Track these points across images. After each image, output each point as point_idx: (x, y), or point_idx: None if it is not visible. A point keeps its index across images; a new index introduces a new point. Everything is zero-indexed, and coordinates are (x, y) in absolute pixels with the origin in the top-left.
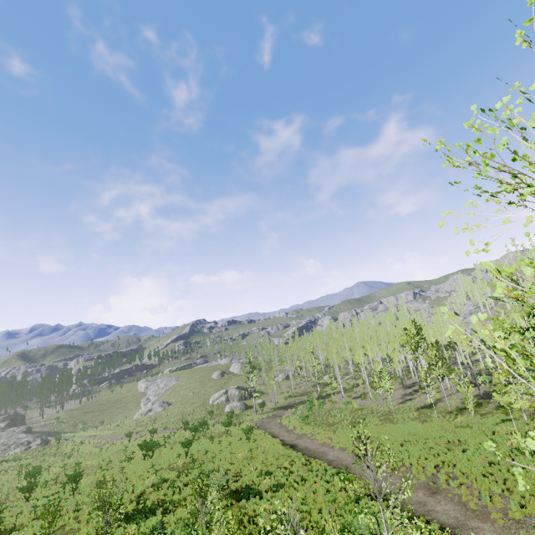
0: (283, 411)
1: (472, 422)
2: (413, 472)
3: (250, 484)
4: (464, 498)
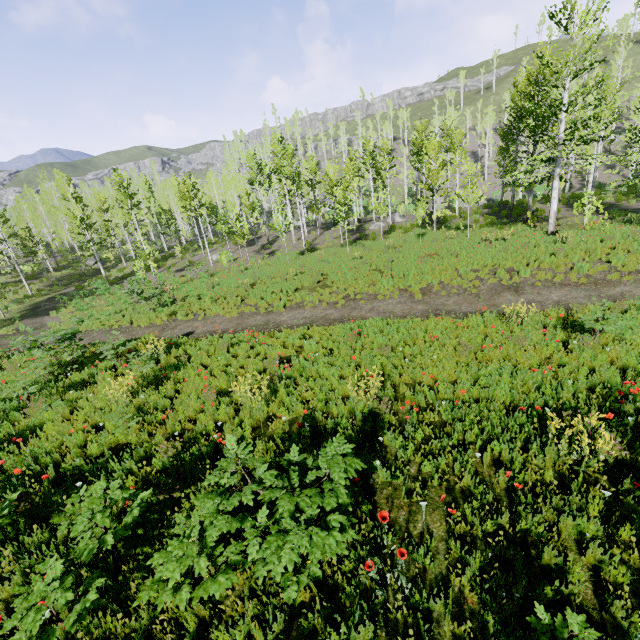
0: (37, 320)
1: (394, 244)
2: (455, 286)
3: (287, 430)
4: (558, 279)
